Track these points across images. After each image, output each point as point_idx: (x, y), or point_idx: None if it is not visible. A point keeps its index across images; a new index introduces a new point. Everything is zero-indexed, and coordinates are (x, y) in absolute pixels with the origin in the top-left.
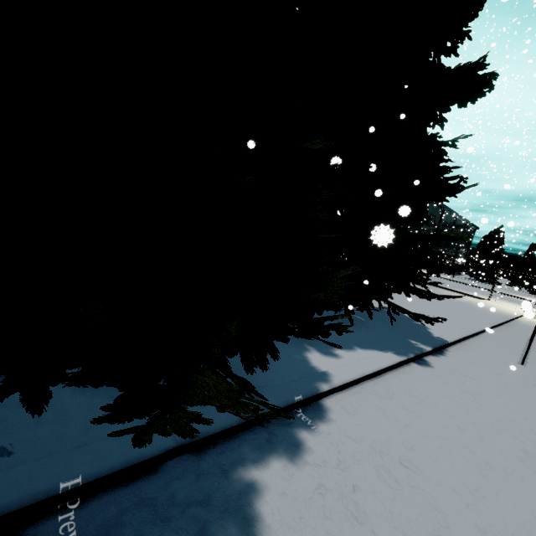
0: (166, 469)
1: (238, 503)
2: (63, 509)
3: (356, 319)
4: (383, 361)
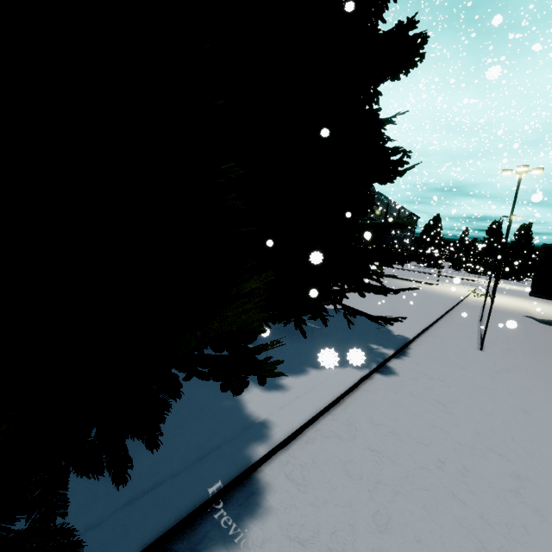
0: None
1: None
2: None
3: (310, 328)
4: (341, 383)
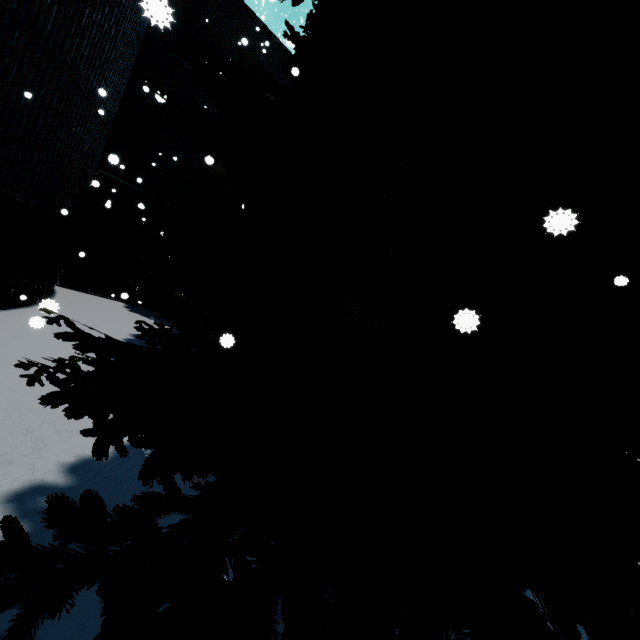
0: None
1: None
2: None
3: None
4: None
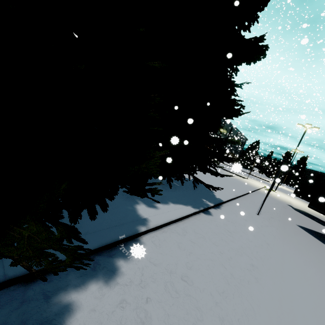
0: None
1: (51, 323)
2: None
3: (174, 185)
4: (184, 212)
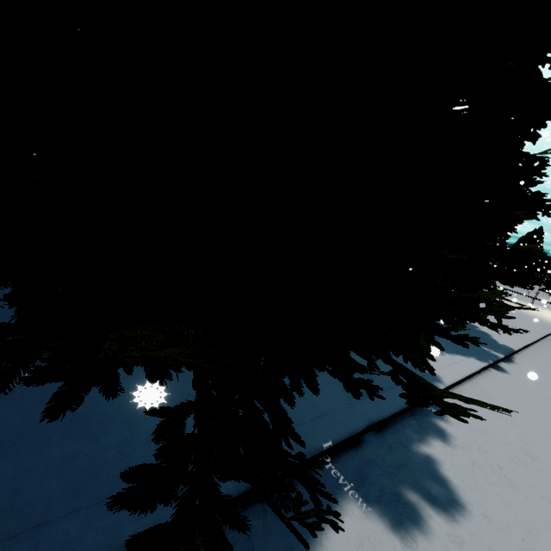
0: (365, 441)
1: (428, 469)
2: (324, 461)
3: None
4: (472, 366)
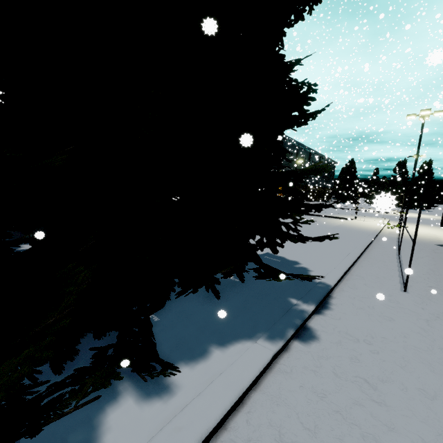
0: None
1: None
2: None
3: (228, 283)
4: (246, 371)
